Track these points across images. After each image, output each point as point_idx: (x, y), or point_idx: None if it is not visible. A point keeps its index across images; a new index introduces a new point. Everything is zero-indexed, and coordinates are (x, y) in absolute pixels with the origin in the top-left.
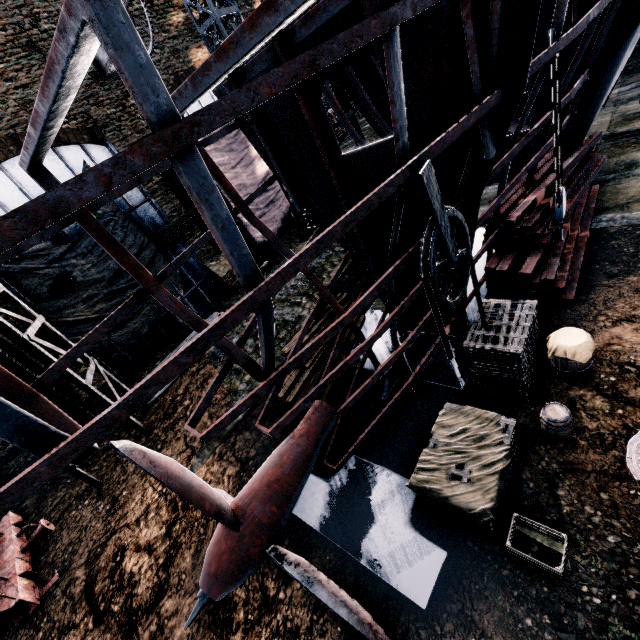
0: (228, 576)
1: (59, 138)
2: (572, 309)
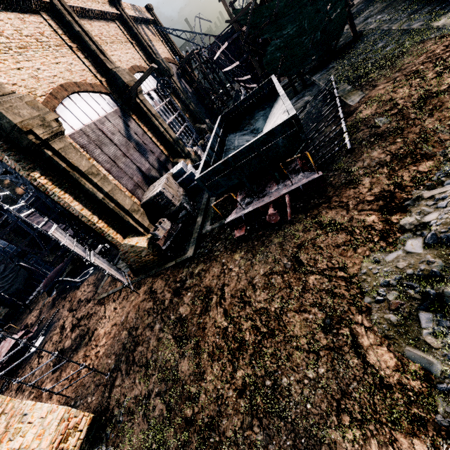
0: (46, 285)
1: None
2: None
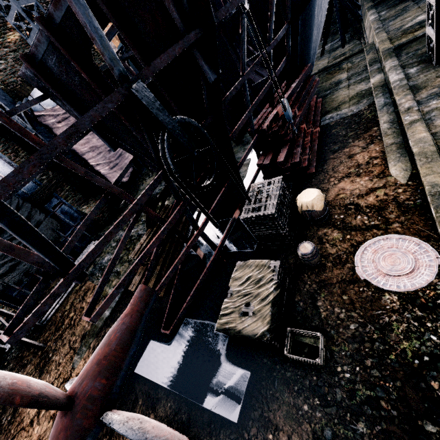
0: None
1: None
2: (315, 178)
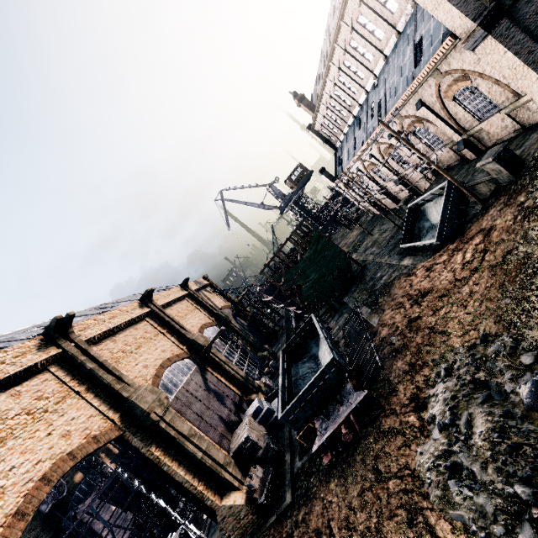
0: None
1: None
2: None
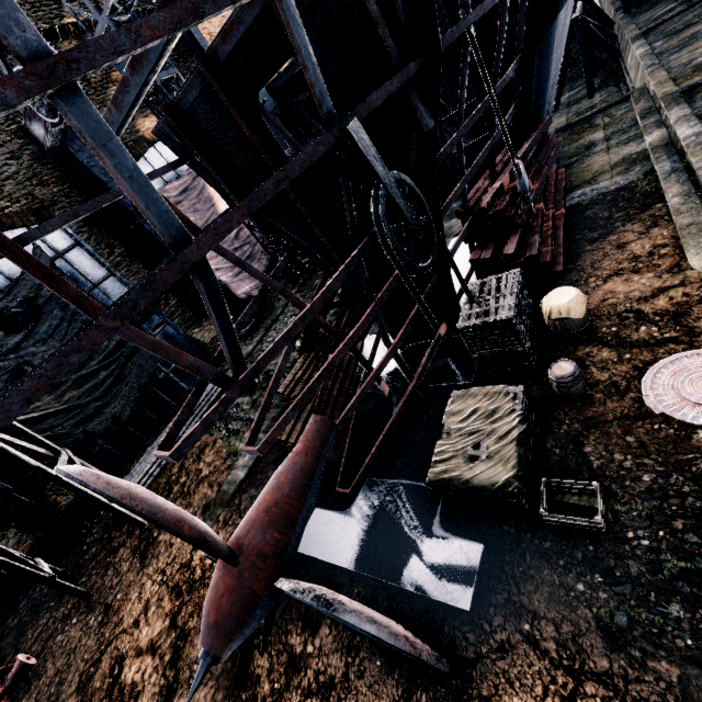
0: (231, 622)
1: (2, 223)
2: (563, 279)
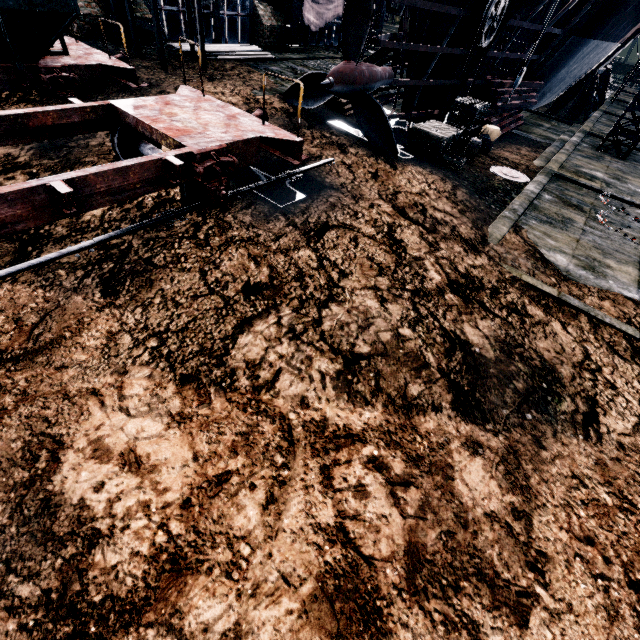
0: (346, 78)
1: None
2: None
